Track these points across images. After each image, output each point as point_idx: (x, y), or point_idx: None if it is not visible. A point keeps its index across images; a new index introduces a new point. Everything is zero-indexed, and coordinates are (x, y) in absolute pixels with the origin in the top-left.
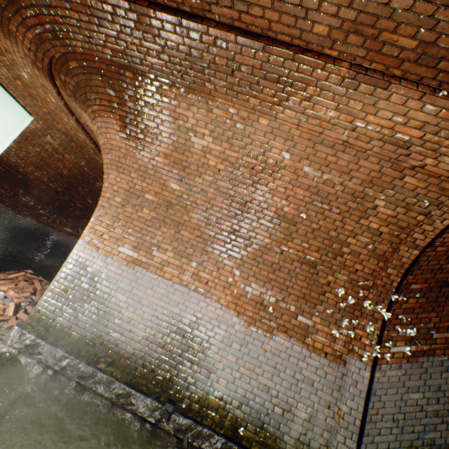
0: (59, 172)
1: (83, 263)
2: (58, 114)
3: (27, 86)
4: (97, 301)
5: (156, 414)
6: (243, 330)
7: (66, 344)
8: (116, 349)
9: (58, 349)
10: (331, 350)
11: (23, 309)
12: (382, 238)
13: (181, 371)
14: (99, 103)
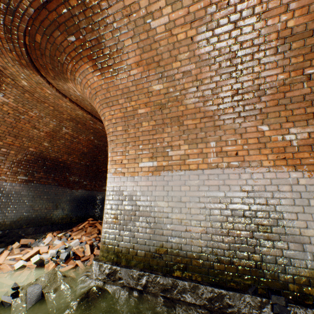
0: (81, 151)
1: (118, 190)
2: (58, 104)
3: (31, 93)
4: (143, 216)
5: (265, 312)
6: (313, 182)
7: (137, 263)
8: (182, 253)
9: (132, 270)
10: None
11: (96, 247)
12: None
13: (263, 254)
14: (70, 59)
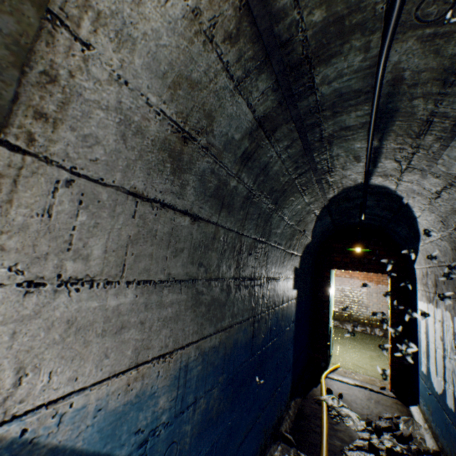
0: None
1: None
2: None
3: None
4: None
5: (350, 327)
6: (375, 287)
7: None
8: None
9: None
10: None
11: None
12: None
13: (353, 310)
14: None
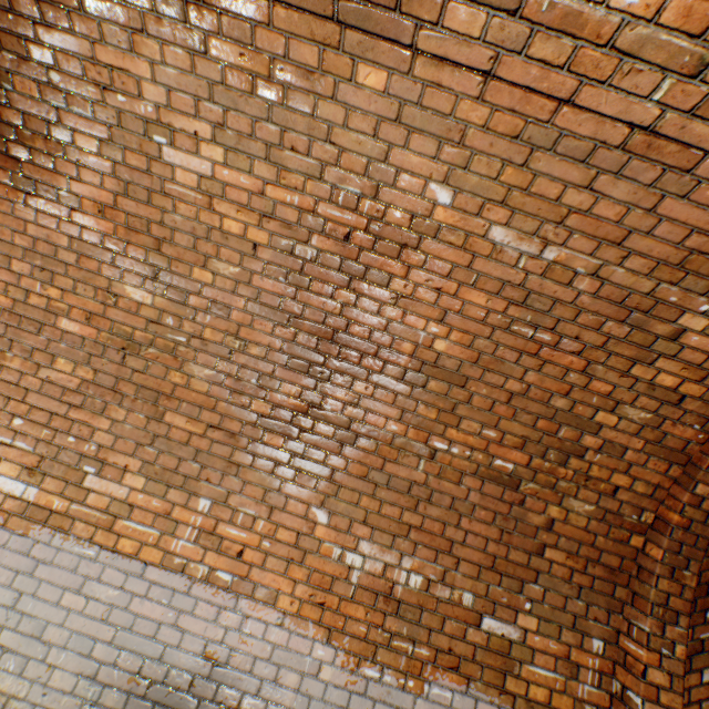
0: None
1: None
2: None
3: None
4: None
5: None
6: (345, 681)
7: None
8: None
9: None
10: (570, 702)
11: None
12: (684, 411)
13: None
14: None
